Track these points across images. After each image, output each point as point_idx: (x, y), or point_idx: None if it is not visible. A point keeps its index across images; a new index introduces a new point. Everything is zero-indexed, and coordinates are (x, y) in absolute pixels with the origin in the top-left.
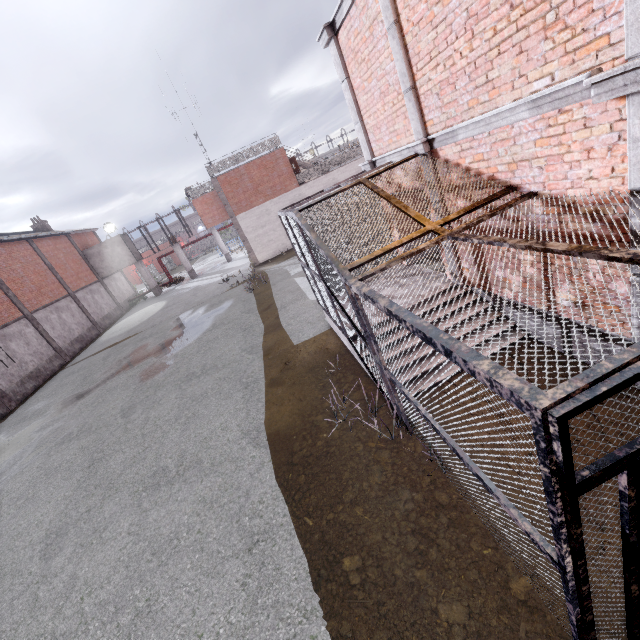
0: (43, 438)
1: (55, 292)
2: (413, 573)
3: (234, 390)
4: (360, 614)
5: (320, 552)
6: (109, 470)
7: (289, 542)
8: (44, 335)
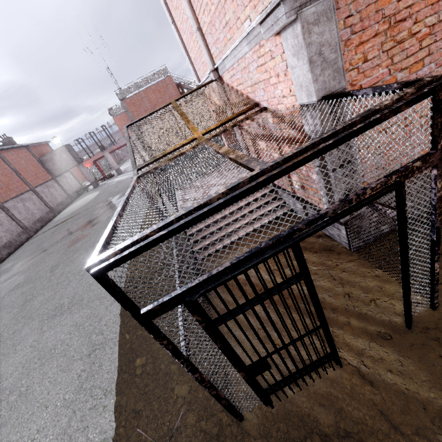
0: (4, 287)
1: (20, 188)
2: (170, 367)
3: None
4: (134, 392)
5: (126, 355)
6: (32, 307)
7: (112, 349)
8: (13, 218)
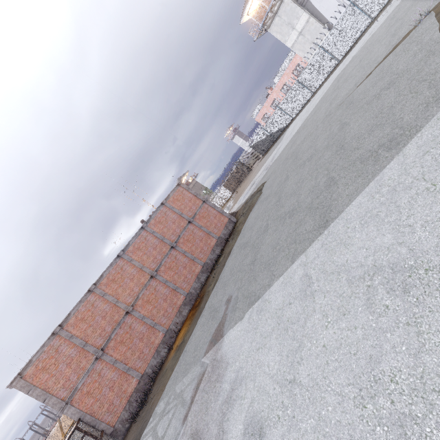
0: None
1: None
2: None
3: None
4: None
5: None
6: None
7: None
8: None
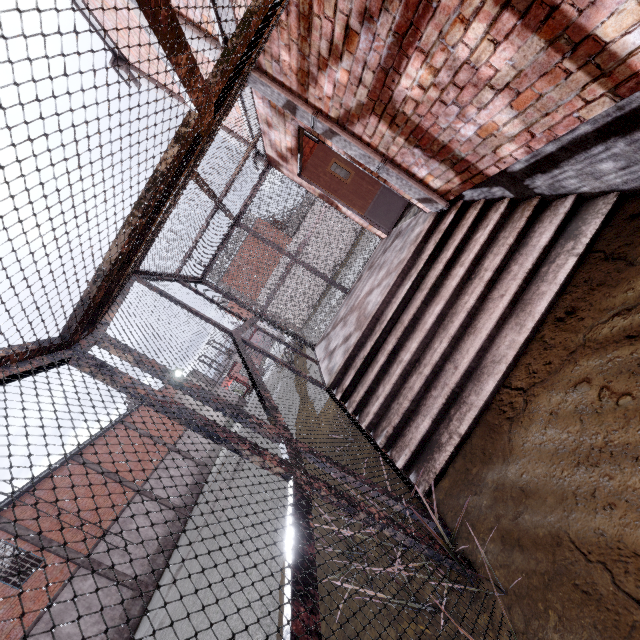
0: None
1: (157, 454)
2: None
3: (265, 519)
4: None
5: None
6: None
7: None
8: (159, 501)
